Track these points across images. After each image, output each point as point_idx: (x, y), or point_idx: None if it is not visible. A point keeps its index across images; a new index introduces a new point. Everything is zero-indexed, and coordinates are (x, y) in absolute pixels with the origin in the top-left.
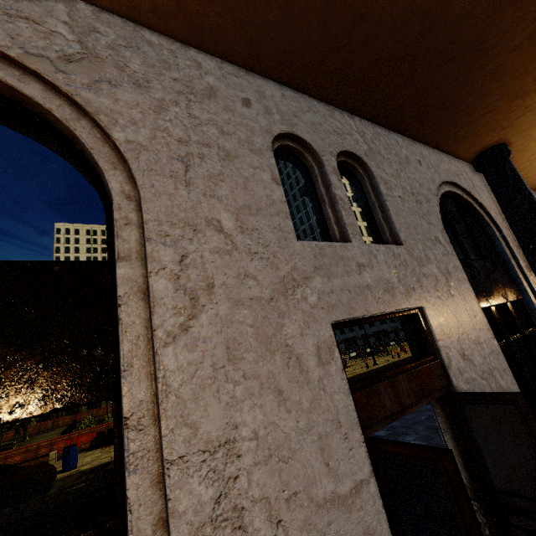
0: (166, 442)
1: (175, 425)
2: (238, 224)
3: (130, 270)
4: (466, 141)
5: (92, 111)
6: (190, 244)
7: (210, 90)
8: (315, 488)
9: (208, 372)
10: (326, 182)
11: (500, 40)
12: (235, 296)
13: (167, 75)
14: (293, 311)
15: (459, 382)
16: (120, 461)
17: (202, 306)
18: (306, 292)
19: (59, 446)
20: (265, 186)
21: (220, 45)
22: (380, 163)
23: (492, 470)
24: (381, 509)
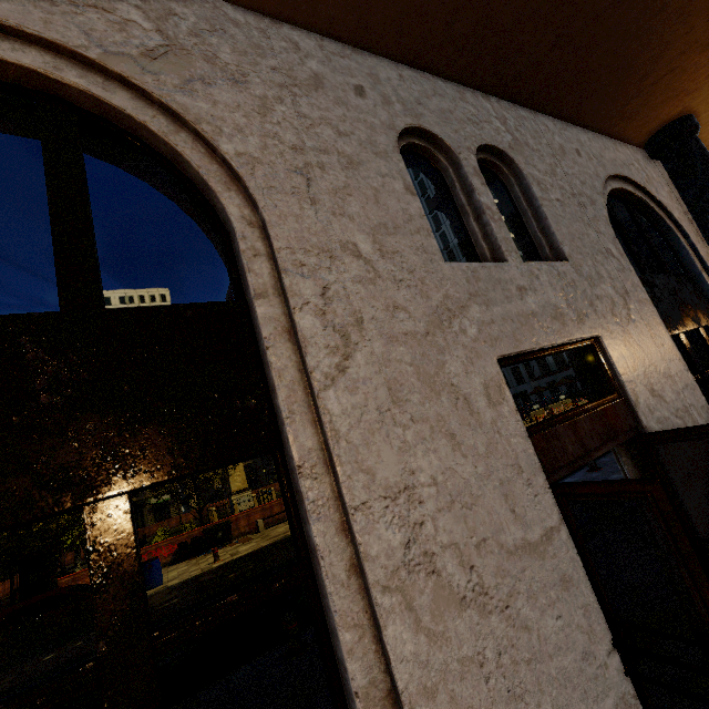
0: (346, 488)
1: (351, 472)
2: (376, 246)
3: (269, 308)
4: (637, 116)
5: (192, 120)
6: (329, 273)
7: (315, 79)
8: (503, 535)
9: (374, 416)
10: (466, 189)
11: None
12: (388, 331)
13: (263, 64)
14: (453, 347)
15: (649, 422)
16: (296, 513)
17: (354, 344)
18: (463, 324)
19: None
20: (399, 198)
21: (319, 16)
22: (529, 158)
23: (694, 518)
24: (576, 557)
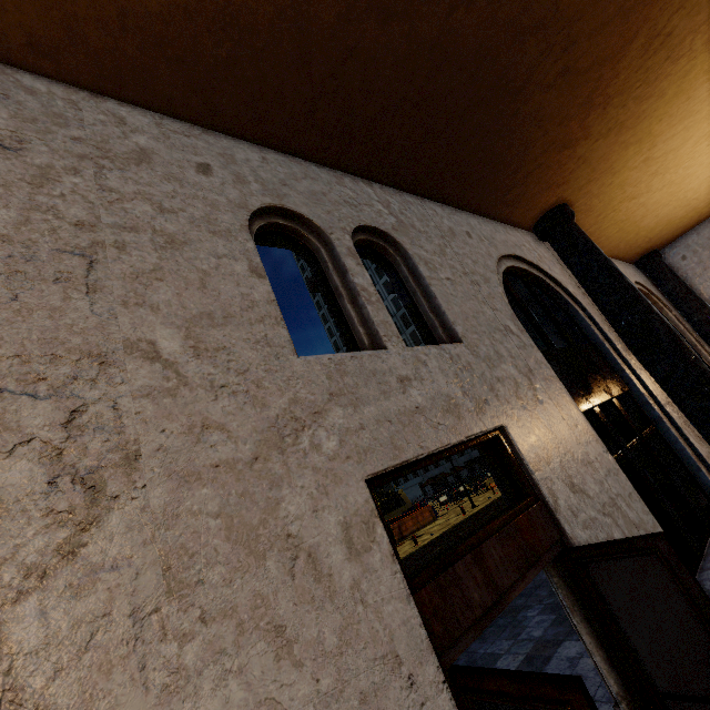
0: None
1: None
2: (189, 343)
3: None
4: (519, 204)
5: None
6: (91, 388)
7: (141, 153)
8: None
9: (120, 631)
10: (340, 269)
11: (529, 78)
12: (184, 466)
13: (60, 133)
14: (297, 473)
15: (574, 529)
16: None
17: (111, 498)
18: (318, 436)
19: None
20: (239, 281)
21: (155, 94)
22: (416, 239)
23: (648, 661)
24: None
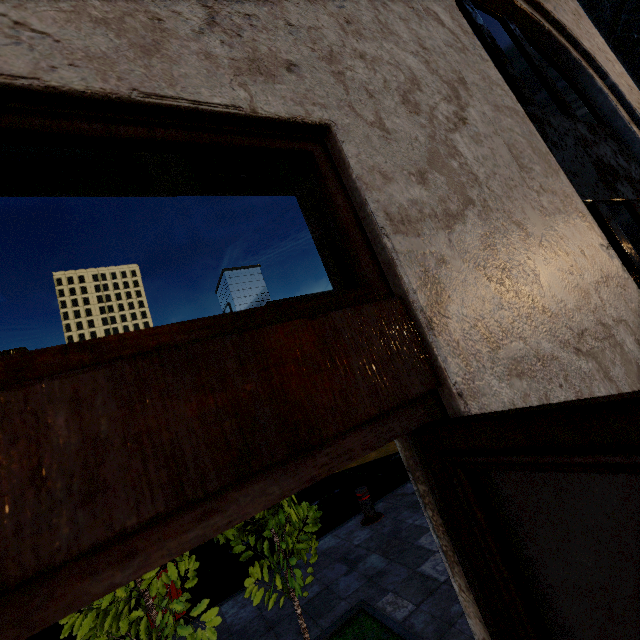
0: None
1: None
2: None
3: None
4: None
5: None
6: None
7: None
8: None
9: None
10: None
11: None
12: None
13: None
14: None
15: (480, 374)
16: None
17: None
18: None
19: None
20: None
21: None
22: None
23: None
24: None
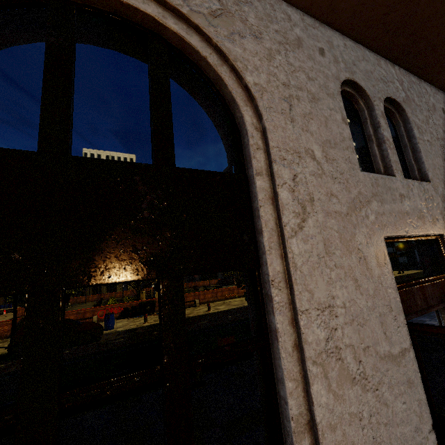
0: (298, 299)
1: (301, 290)
2: (324, 154)
3: (263, 182)
4: None
5: (232, 59)
6: (298, 167)
7: (298, 41)
8: (378, 346)
9: (315, 259)
10: (374, 125)
11: None
12: (326, 208)
13: (271, 27)
14: (360, 225)
15: None
16: (263, 307)
17: (308, 213)
18: (367, 212)
19: (98, 313)
20: (338, 125)
21: None
22: (414, 110)
23: None
24: (417, 369)
